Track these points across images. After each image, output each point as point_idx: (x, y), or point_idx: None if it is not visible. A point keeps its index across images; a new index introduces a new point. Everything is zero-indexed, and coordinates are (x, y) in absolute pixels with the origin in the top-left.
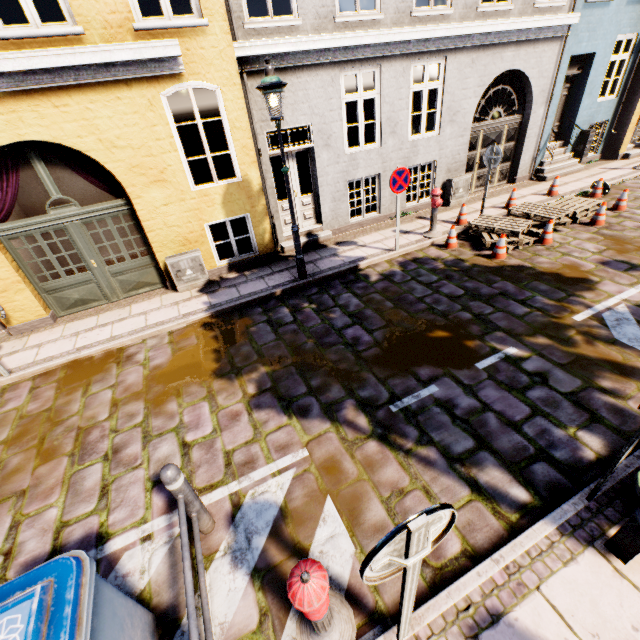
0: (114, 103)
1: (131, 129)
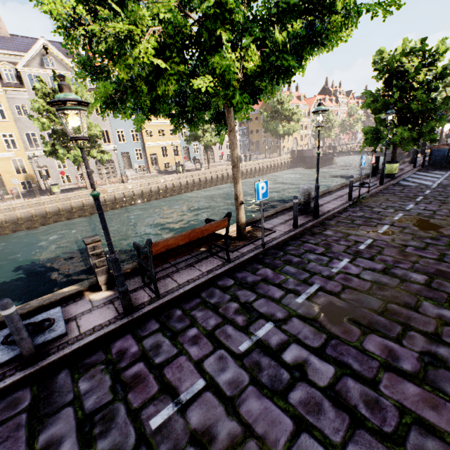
0: (1, 161)
1: (4, 164)
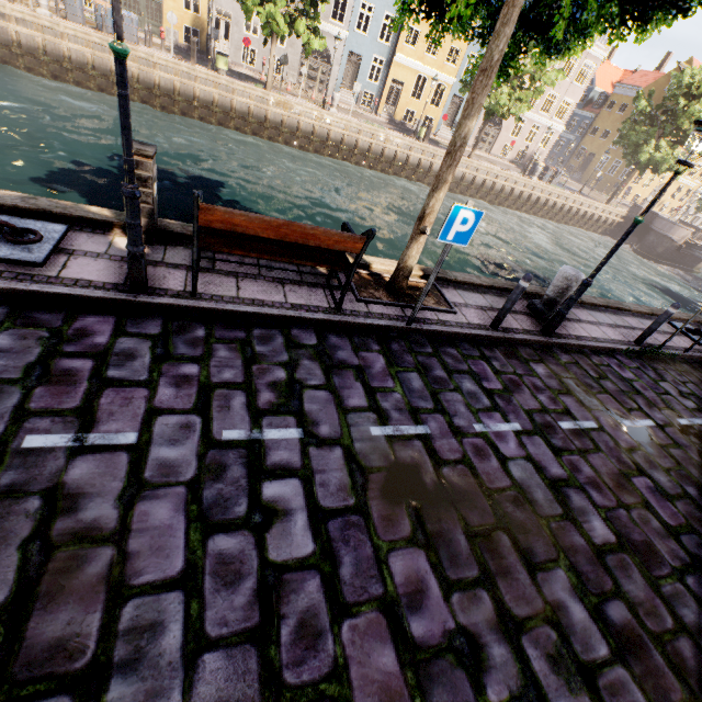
0: None
1: None
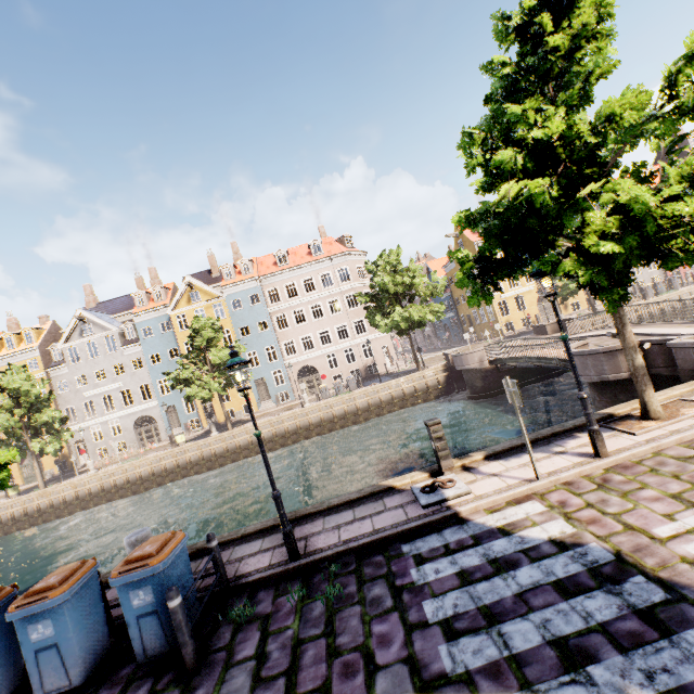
0: None
1: None
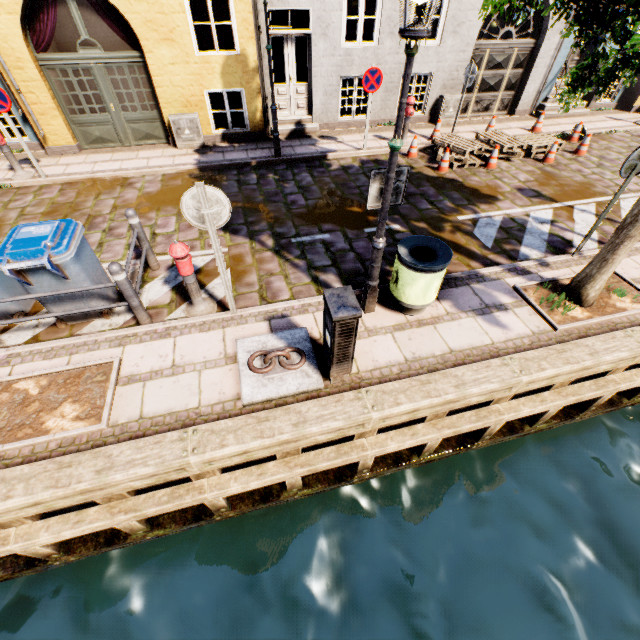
0: None
1: None
